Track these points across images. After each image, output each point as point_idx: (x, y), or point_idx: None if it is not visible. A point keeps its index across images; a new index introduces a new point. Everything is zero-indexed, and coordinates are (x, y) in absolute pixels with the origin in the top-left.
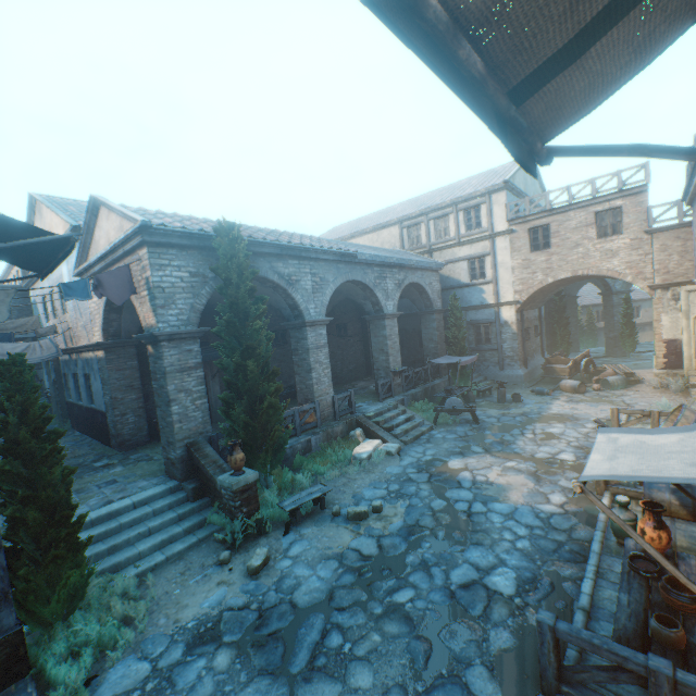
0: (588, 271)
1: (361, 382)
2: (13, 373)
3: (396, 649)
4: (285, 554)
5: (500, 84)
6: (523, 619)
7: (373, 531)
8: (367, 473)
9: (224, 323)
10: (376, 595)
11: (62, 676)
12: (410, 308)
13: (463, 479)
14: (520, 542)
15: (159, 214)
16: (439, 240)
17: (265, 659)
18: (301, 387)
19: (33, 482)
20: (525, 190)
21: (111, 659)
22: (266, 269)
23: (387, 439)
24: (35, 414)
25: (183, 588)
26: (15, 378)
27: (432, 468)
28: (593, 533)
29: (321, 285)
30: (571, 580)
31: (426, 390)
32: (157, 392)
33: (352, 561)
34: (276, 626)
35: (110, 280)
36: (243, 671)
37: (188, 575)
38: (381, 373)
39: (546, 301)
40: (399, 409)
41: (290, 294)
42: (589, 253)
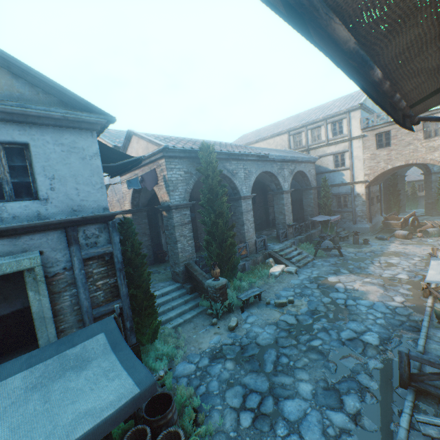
0: (417, 160)
1: (264, 231)
2: (128, 227)
3: (317, 365)
4: (245, 321)
5: (407, 104)
6: (385, 355)
7: (291, 312)
8: (279, 283)
9: (206, 199)
10: (301, 342)
11: (158, 367)
12: (294, 186)
13: (339, 287)
14: (378, 320)
15: (166, 139)
16: (314, 143)
17: (251, 366)
18: (237, 234)
19: (136, 278)
20: (372, 108)
21: (174, 362)
22: (221, 167)
23: (288, 265)
24: (136, 246)
25: (197, 335)
26: (128, 229)
27: (318, 281)
28: (422, 317)
29: (248, 175)
30: (411, 339)
31: (307, 237)
32: (168, 236)
33: (283, 326)
34: (252, 353)
35: (147, 177)
36: (241, 370)
37: (197, 329)
38: (280, 226)
39: (384, 180)
40: (293, 247)
41: (233, 181)
42: (418, 149)
